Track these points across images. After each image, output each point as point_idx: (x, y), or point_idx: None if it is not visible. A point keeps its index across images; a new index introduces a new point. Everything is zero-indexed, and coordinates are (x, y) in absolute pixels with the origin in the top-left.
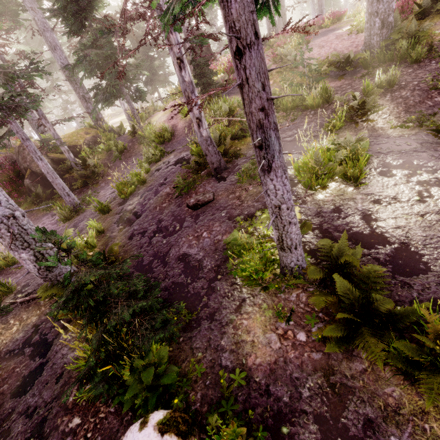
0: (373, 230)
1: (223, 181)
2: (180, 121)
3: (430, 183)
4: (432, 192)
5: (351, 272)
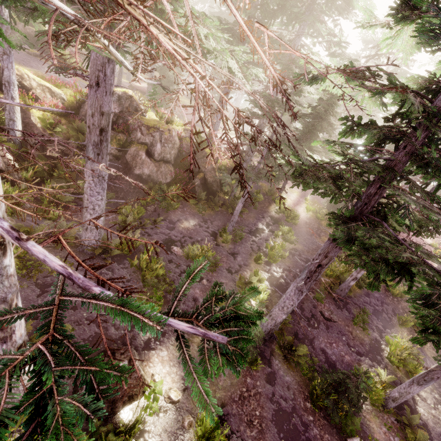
0: (415, 408)
1: (341, 310)
2: (303, 212)
3: (438, 401)
4: (438, 406)
5: (412, 426)
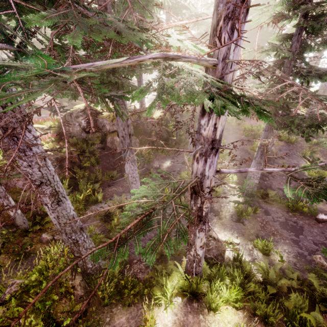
0: None
1: (273, 165)
2: None
3: None
4: None
5: None
